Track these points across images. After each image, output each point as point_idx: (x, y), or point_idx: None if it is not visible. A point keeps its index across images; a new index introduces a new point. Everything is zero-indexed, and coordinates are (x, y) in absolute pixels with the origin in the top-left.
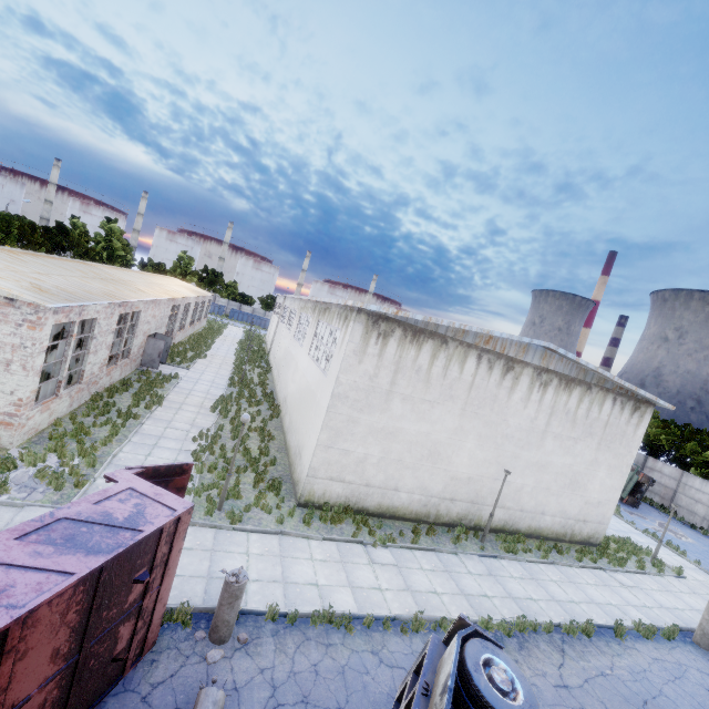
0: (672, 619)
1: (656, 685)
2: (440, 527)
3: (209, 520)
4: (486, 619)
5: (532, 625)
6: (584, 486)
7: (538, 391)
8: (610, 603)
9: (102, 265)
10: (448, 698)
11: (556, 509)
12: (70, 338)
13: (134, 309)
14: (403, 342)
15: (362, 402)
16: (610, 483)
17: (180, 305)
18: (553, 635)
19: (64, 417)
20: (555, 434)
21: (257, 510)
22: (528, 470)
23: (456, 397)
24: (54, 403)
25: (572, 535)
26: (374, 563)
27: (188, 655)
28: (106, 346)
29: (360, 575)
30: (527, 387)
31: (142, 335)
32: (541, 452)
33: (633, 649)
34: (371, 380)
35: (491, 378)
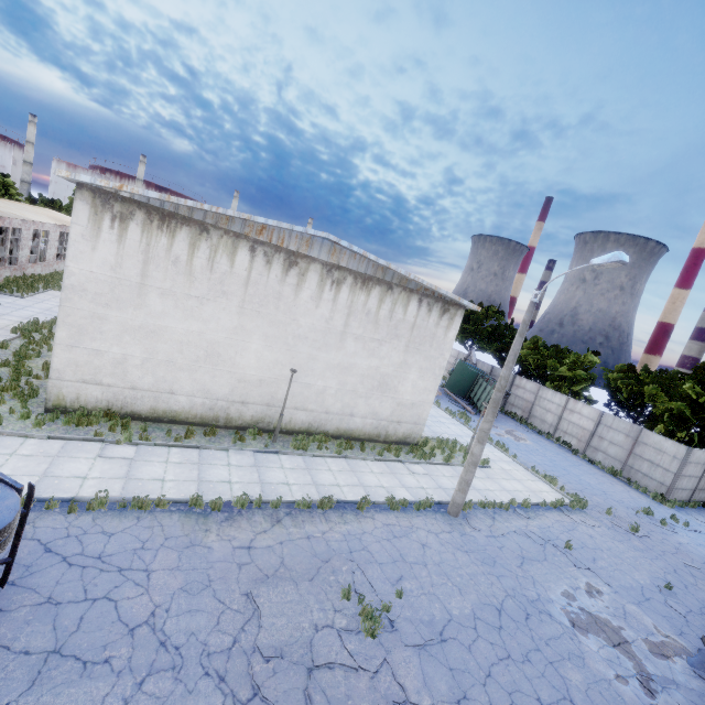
0: (442, 496)
1: (365, 543)
2: (232, 431)
3: None
4: (195, 497)
5: (257, 502)
6: (395, 388)
7: (331, 290)
8: (382, 486)
9: None
10: None
11: (366, 410)
12: None
13: None
14: (149, 228)
15: (108, 296)
16: (424, 385)
17: (20, 229)
18: (281, 510)
19: None
20: (356, 336)
21: None
22: (330, 372)
23: (231, 293)
24: None
25: (386, 436)
26: (101, 457)
27: None
28: None
29: (69, 467)
30: (317, 284)
31: None
32: (342, 354)
33: (368, 518)
34: (114, 271)
35: (271, 273)
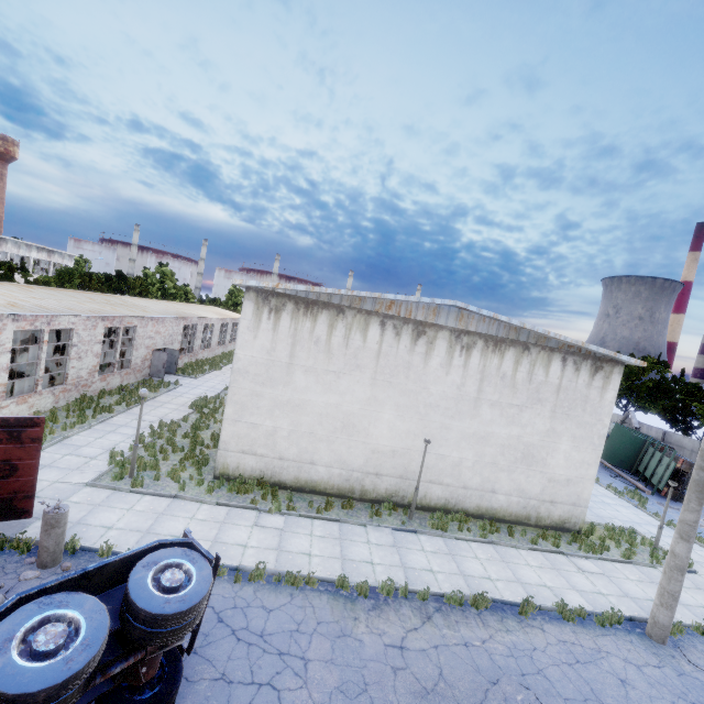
0: (632, 609)
1: (539, 664)
2: (367, 504)
3: (115, 484)
4: (341, 578)
5: (403, 590)
6: (543, 461)
7: (461, 355)
8: (545, 584)
9: (129, 297)
10: (71, 574)
11: (510, 486)
12: (42, 344)
13: (126, 324)
14: (297, 315)
15: (264, 376)
16: (580, 457)
17: (197, 325)
18: (429, 603)
19: (49, 411)
20: (492, 402)
21: (169, 479)
22: (465, 442)
23: (364, 366)
24: (34, 398)
25: (538, 518)
26: (257, 525)
27: (9, 572)
28: (94, 354)
29: (233, 534)
30: (446, 351)
31: (144, 348)
32: (477, 422)
33: (536, 628)
34: (269, 354)
35: (400, 344)
